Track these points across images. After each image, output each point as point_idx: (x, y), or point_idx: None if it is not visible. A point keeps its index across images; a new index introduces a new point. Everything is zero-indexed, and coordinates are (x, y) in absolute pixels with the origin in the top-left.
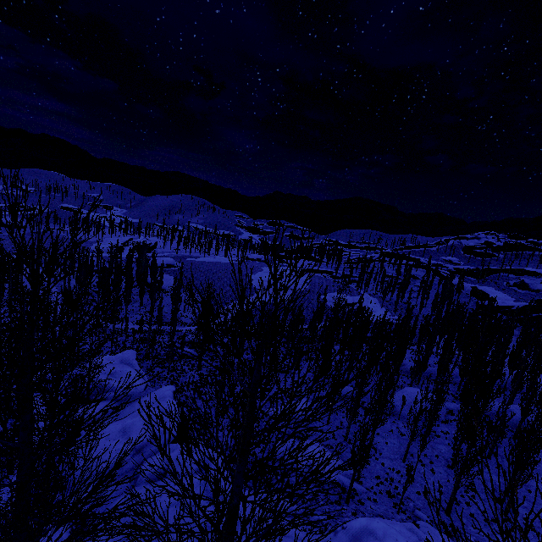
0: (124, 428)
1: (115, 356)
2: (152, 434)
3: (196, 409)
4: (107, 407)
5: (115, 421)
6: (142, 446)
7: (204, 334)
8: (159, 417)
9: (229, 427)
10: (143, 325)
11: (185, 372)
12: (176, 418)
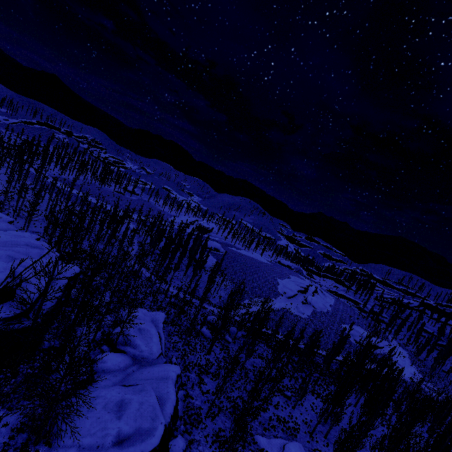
0: (121, 402)
1: (149, 313)
2: (139, 426)
3: (191, 397)
4: (123, 363)
5: (121, 385)
6: (125, 437)
7: (223, 323)
8: (153, 407)
9: (214, 436)
10: (180, 292)
11: (195, 350)
12: (167, 416)
